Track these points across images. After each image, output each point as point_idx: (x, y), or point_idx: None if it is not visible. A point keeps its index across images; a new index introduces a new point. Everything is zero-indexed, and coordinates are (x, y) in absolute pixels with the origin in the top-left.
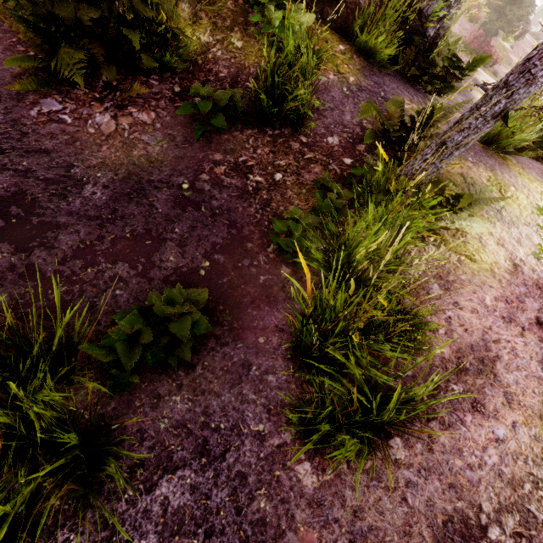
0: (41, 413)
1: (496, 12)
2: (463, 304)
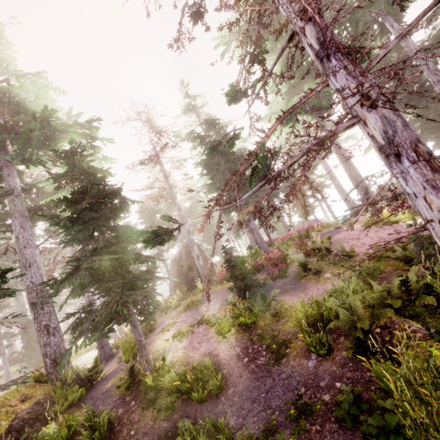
0: (206, 439)
1: (30, 359)
2: (192, 359)
